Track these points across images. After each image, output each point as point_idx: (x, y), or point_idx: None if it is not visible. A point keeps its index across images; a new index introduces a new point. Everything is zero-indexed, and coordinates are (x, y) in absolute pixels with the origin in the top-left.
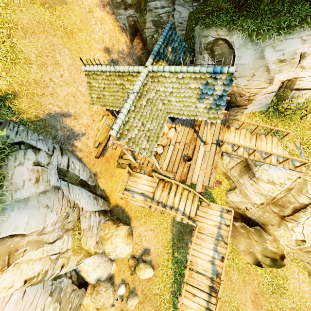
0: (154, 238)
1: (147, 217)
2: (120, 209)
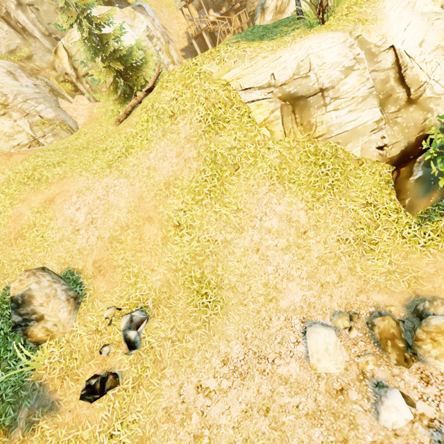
0: None
1: None
2: None
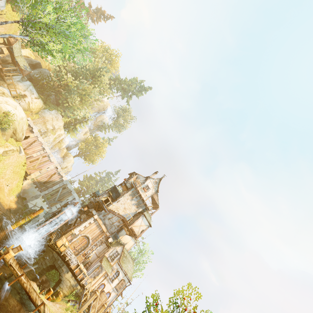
0: None
1: None
2: None
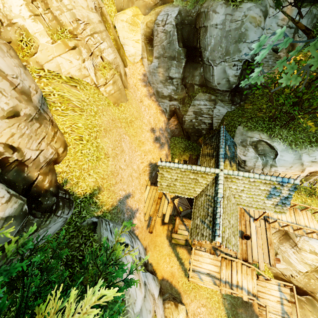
0: (208, 315)
1: (196, 290)
2: (167, 283)
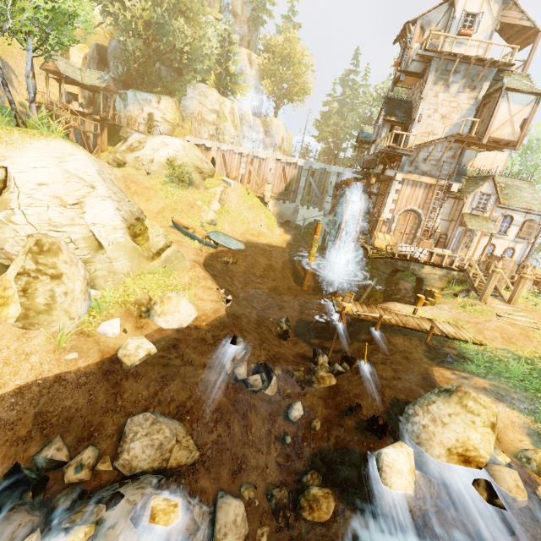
0: None
1: None
2: None
